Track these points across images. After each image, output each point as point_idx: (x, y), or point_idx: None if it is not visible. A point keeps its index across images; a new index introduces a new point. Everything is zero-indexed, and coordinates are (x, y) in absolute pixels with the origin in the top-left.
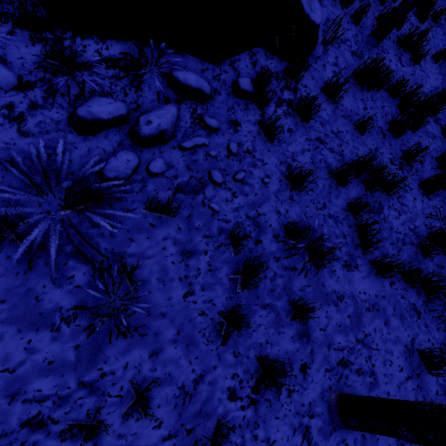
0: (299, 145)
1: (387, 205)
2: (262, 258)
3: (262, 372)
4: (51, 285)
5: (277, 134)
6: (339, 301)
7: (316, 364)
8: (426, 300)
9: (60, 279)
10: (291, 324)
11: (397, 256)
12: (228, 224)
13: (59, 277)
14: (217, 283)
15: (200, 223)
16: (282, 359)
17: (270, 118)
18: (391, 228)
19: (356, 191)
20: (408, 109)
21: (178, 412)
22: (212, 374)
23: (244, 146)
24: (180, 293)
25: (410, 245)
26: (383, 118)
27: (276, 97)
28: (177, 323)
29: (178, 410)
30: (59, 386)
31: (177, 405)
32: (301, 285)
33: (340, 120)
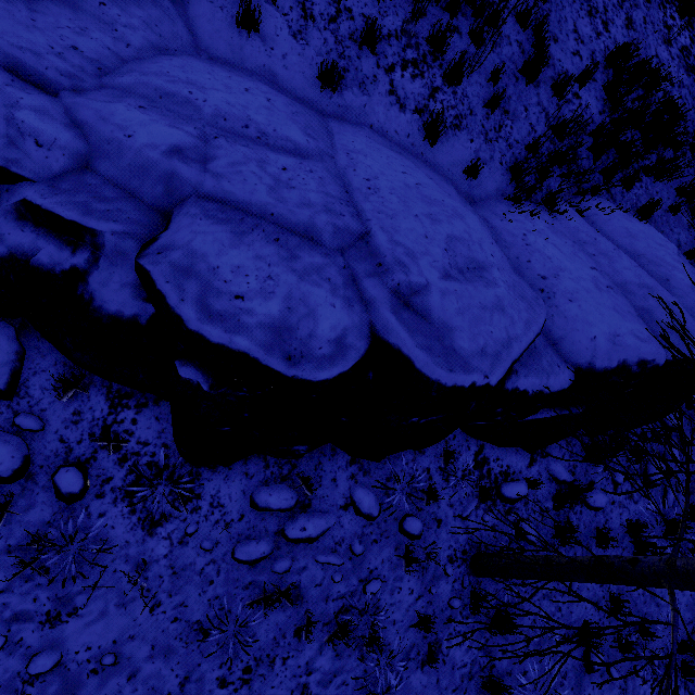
0: None
1: None
2: None
3: None
4: None
5: None
6: None
7: None
8: None
9: None
10: None
11: None
12: None
13: None
14: None
15: None
16: None
17: None
18: None
19: None
20: None
21: None
22: None
23: None
24: None
25: None
26: None
27: None
28: None
29: None
30: (693, 614)
31: None
32: None
33: None
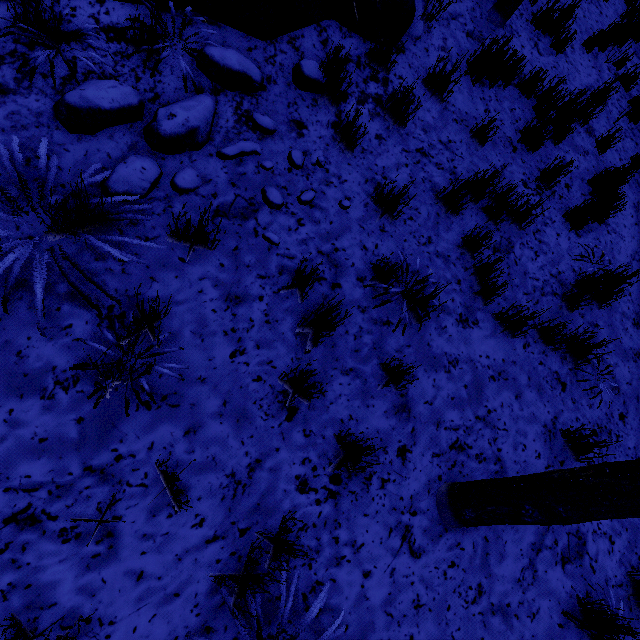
0: (392, 158)
1: (519, 243)
2: (342, 308)
3: (343, 455)
4: (39, 337)
5: (359, 139)
6: (451, 366)
7: (420, 447)
8: (574, 368)
9: (51, 330)
10: (384, 395)
11: (533, 309)
12: (293, 261)
13: (50, 326)
14: (278, 340)
15: (251, 259)
16: (372, 440)
17: (347, 116)
18: (526, 273)
19: (475, 222)
20: (547, 112)
21: (227, 506)
22: (274, 458)
23: (312, 156)
24: (226, 351)
25: (551, 296)
26: (513, 125)
27: (357, 91)
28: (222, 391)
29: (226, 504)
30: (56, 471)
31: (225, 498)
32: (398, 344)
33: (451, 126)
